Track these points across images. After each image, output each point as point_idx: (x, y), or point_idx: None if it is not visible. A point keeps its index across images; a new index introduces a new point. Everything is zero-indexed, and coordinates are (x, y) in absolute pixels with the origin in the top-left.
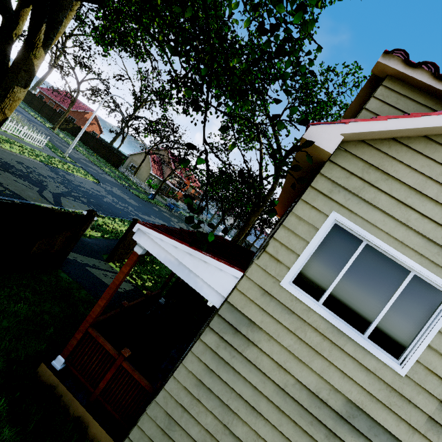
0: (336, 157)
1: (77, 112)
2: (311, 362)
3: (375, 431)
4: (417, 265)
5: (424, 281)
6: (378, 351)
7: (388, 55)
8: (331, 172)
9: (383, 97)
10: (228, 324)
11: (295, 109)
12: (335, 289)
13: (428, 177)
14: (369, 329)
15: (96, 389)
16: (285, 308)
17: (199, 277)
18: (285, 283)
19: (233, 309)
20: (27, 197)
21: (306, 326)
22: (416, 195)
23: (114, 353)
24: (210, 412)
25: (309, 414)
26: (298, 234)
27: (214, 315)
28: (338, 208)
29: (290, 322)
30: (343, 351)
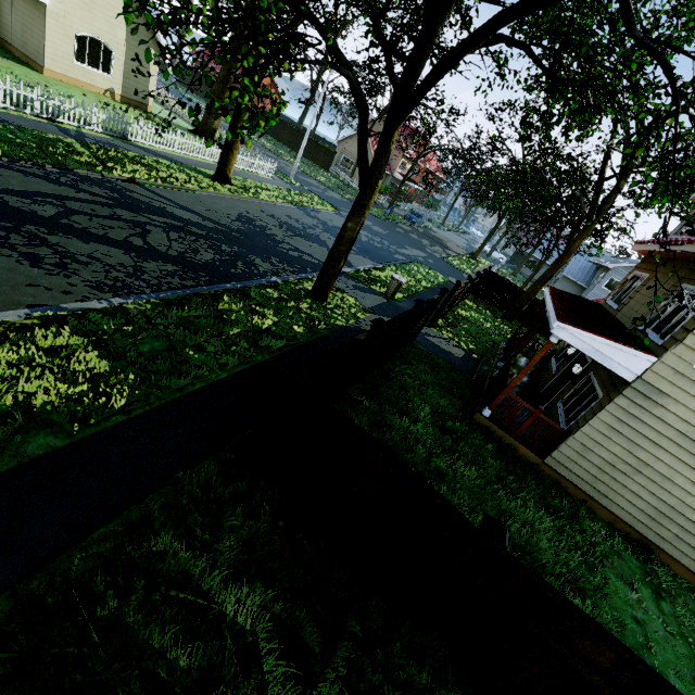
0: None
1: None
2: None
3: None
4: None
5: None
6: None
7: None
8: None
9: None
10: (639, 393)
11: None
12: None
13: None
14: None
15: (518, 429)
16: (694, 383)
17: (614, 361)
18: None
19: (645, 383)
20: None
21: None
22: None
23: (532, 409)
24: (618, 445)
25: None
26: None
27: (625, 386)
28: None
29: None
30: None
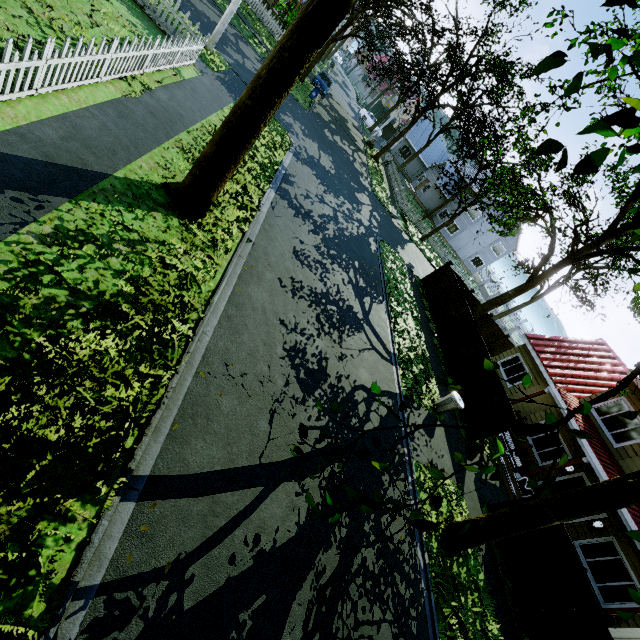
0: None
1: None
2: None
3: None
4: None
5: None
6: None
7: None
8: None
9: None
10: None
11: None
12: None
13: None
14: None
15: None
16: None
17: None
18: None
19: None
20: (389, 383)
21: None
22: None
23: None
24: None
25: None
26: None
27: None
28: None
29: None
30: None
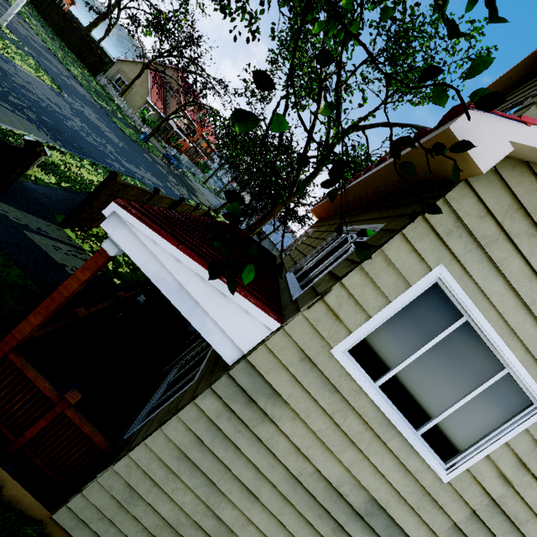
0: (478, 179)
1: None
2: (341, 452)
3: (391, 531)
4: (517, 363)
5: (514, 382)
6: (428, 453)
7: None
8: (461, 201)
9: None
10: (241, 390)
11: (486, 66)
12: (402, 371)
13: None
14: (427, 426)
15: (19, 438)
16: (328, 383)
17: (210, 316)
18: (338, 351)
19: (253, 371)
20: None
21: (349, 410)
22: None
23: (52, 396)
24: (191, 490)
25: (319, 507)
26: (379, 286)
27: (221, 372)
28: (449, 262)
29: (329, 402)
30: (385, 447)
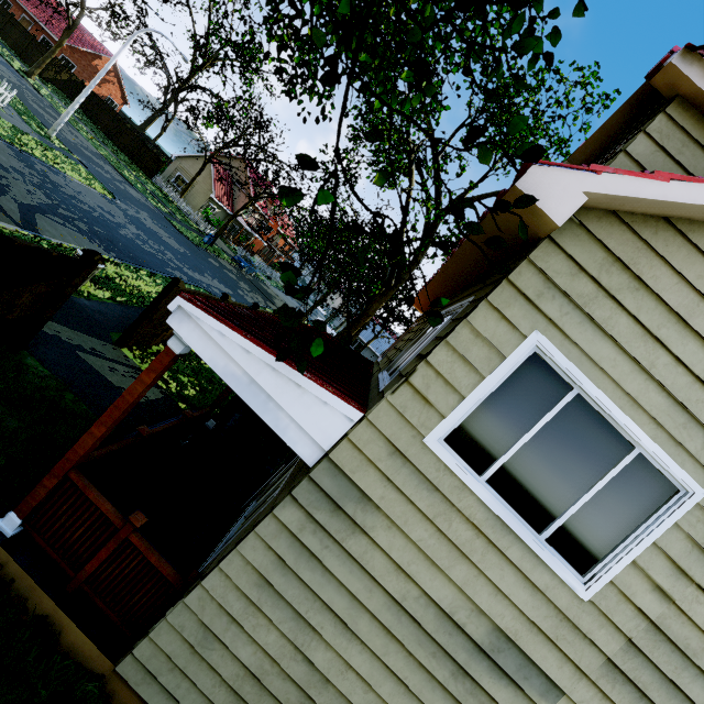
0: (562, 234)
1: (78, 50)
2: (450, 567)
3: (526, 672)
4: (648, 439)
5: (651, 465)
6: (557, 562)
7: (691, 55)
8: (547, 259)
9: (661, 135)
10: (325, 496)
11: (524, 124)
12: (511, 460)
13: (703, 297)
14: (551, 527)
15: (79, 574)
16: (425, 480)
17: (285, 411)
18: (432, 440)
19: (337, 471)
20: None
21: (453, 512)
22: (677, 325)
23: (116, 519)
24: (275, 627)
25: (432, 642)
26: (470, 361)
27: (302, 476)
28: (546, 327)
29: (429, 503)
30: (504, 557)
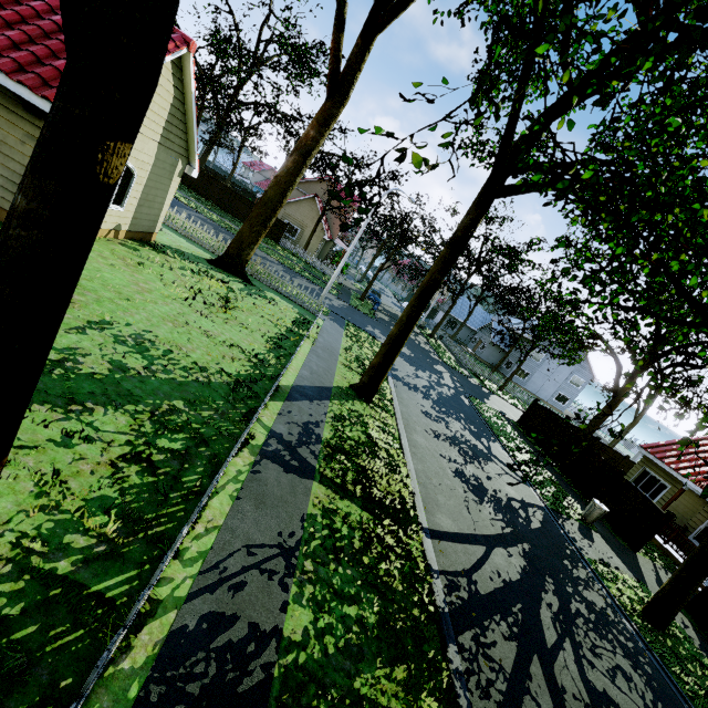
0: None
1: None
2: None
3: None
4: None
5: None
6: None
7: None
8: None
9: None
10: None
11: None
12: None
13: None
14: None
15: None
16: None
17: None
18: None
19: None
20: (533, 498)
21: None
22: None
23: None
24: None
25: None
26: None
27: None
28: None
29: None
30: None
